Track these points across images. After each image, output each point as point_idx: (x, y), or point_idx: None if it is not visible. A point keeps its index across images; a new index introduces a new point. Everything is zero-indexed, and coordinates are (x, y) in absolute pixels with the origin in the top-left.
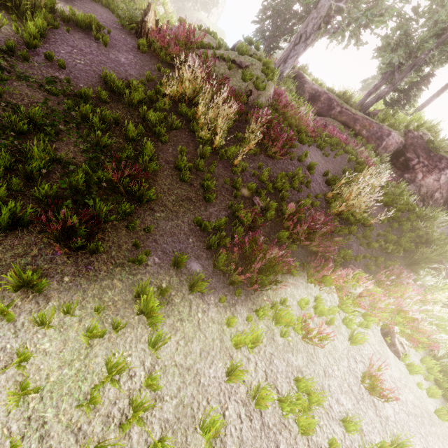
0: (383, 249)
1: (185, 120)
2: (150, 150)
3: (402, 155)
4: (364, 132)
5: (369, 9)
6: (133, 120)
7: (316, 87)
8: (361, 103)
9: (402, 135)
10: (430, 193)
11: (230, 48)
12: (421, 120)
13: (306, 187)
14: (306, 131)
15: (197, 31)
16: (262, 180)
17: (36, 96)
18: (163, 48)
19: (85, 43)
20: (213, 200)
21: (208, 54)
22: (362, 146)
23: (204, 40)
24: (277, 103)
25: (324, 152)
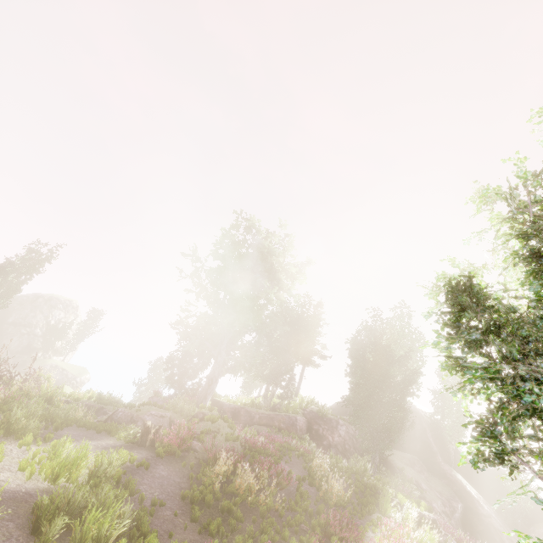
0: (368, 512)
1: (230, 496)
2: (252, 530)
3: (312, 429)
4: (282, 425)
5: (247, 356)
6: (216, 517)
7: (233, 406)
8: (265, 403)
9: (302, 414)
10: (343, 447)
11: (194, 417)
12: (304, 399)
13: (308, 497)
14: (272, 452)
15: (141, 407)
16: (294, 509)
17: (184, 537)
18: (178, 447)
19: (137, 475)
20: (296, 542)
21: (195, 433)
22: (288, 436)
23: (187, 424)
24: (251, 445)
25: (285, 460)
